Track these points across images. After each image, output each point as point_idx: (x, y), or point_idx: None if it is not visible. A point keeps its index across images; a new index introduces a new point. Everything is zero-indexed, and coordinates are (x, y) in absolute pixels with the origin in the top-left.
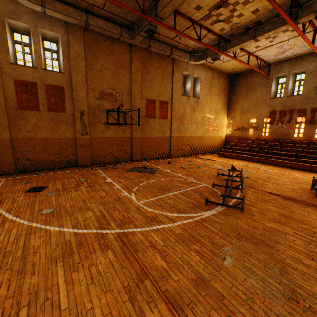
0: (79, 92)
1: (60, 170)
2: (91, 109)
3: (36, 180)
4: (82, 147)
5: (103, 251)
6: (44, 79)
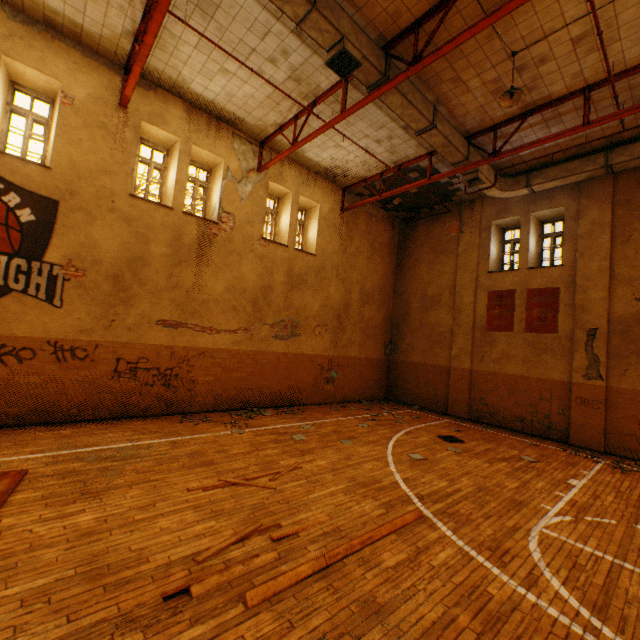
0: (587, 293)
1: (525, 436)
2: (617, 323)
3: (471, 432)
4: (582, 405)
5: (379, 505)
6: (526, 283)
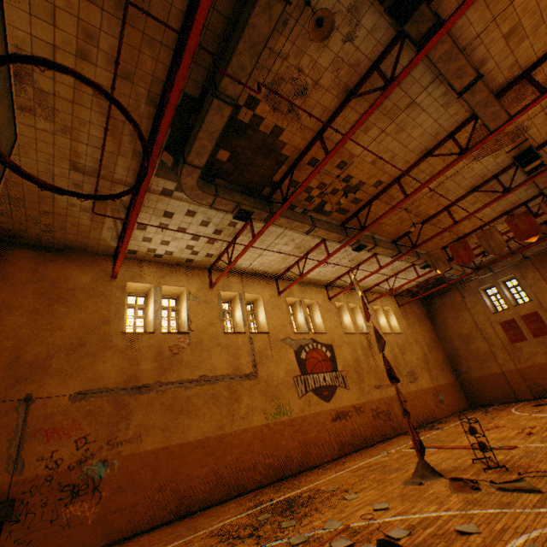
0: None
1: None
2: None
3: (545, 401)
4: None
5: None
6: (517, 313)
